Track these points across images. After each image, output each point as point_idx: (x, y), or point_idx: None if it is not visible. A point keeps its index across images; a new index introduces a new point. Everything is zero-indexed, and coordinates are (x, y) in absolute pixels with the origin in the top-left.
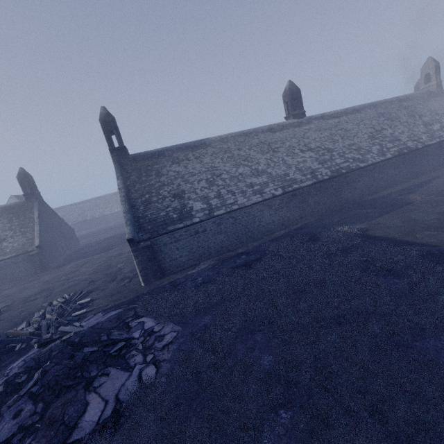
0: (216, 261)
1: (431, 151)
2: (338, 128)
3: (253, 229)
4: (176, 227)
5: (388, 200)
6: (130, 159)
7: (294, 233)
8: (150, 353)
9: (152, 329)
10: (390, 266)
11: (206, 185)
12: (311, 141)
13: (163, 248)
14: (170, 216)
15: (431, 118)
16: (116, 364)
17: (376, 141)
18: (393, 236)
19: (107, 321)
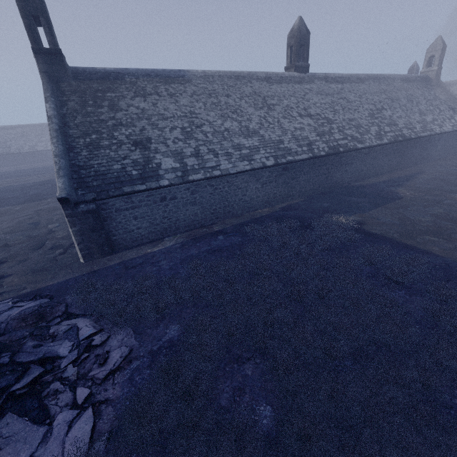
0: (186, 238)
1: (420, 144)
2: (340, 96)
3: (234, 204)
4: (135, 188)
5: (377, 190)
6: (68, 73)
7: (280, 214)
8: (84, 388)
9: (90, 343)
10: (402, 278)
11: (181, 136)
12: (311, 105)
13: (114, 214)
14: (127, 171)
15: (426, 108)
16: (22, 411)
17: (375, 121)
18: (393, 237)
19: (17, 322)
